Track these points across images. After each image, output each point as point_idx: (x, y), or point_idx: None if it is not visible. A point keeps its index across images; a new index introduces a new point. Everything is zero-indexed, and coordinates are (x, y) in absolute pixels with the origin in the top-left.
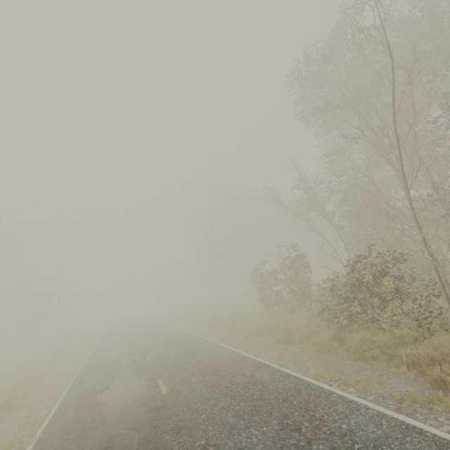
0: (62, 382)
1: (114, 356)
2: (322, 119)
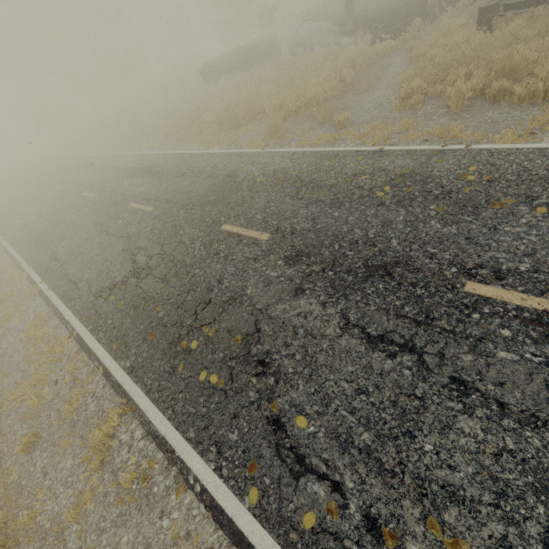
0: None
1: None
2: None
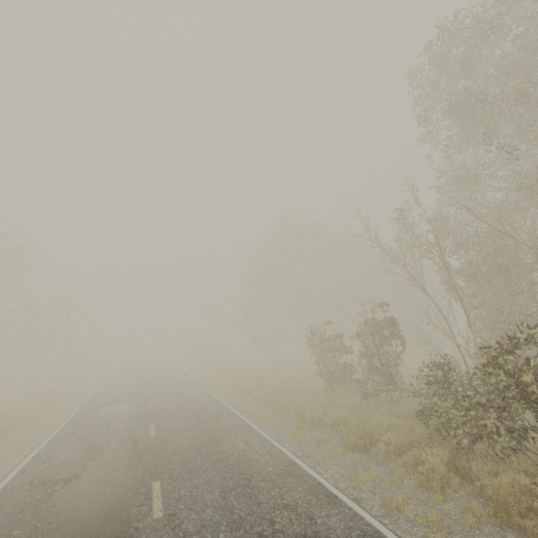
0: (30, 444)
1: (110, 415)
2: (459, 124)
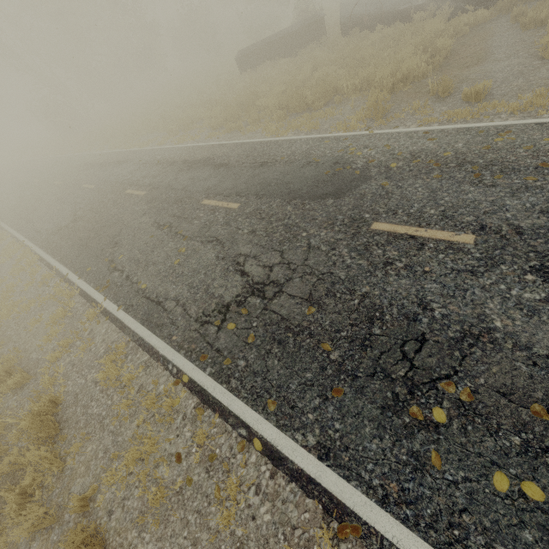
0: None
1: None
2: None
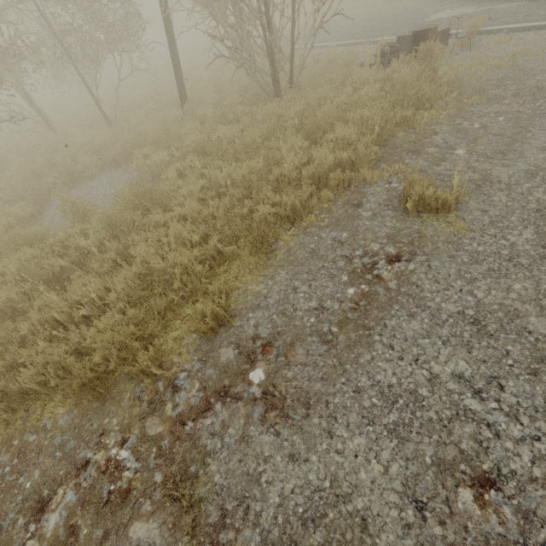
0: None
1: None
2: None
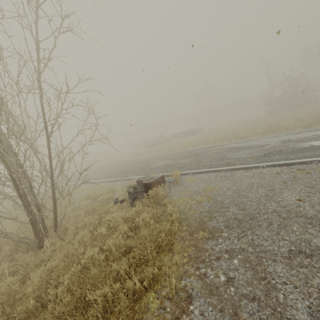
0: None
1: None
2: None
